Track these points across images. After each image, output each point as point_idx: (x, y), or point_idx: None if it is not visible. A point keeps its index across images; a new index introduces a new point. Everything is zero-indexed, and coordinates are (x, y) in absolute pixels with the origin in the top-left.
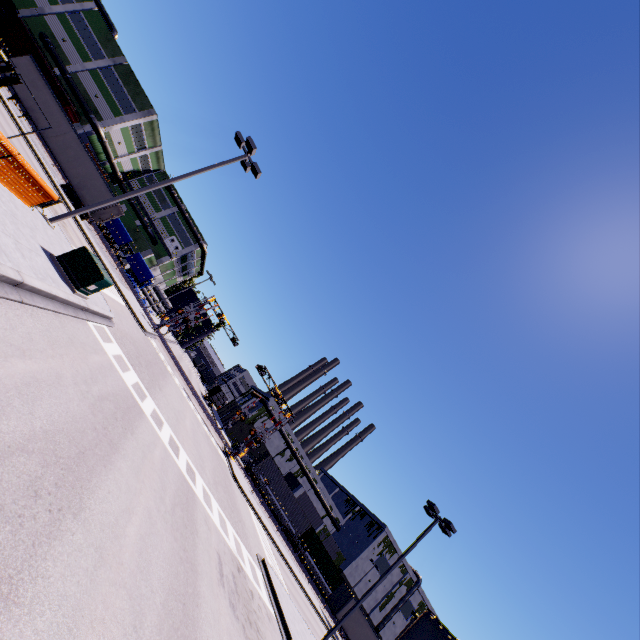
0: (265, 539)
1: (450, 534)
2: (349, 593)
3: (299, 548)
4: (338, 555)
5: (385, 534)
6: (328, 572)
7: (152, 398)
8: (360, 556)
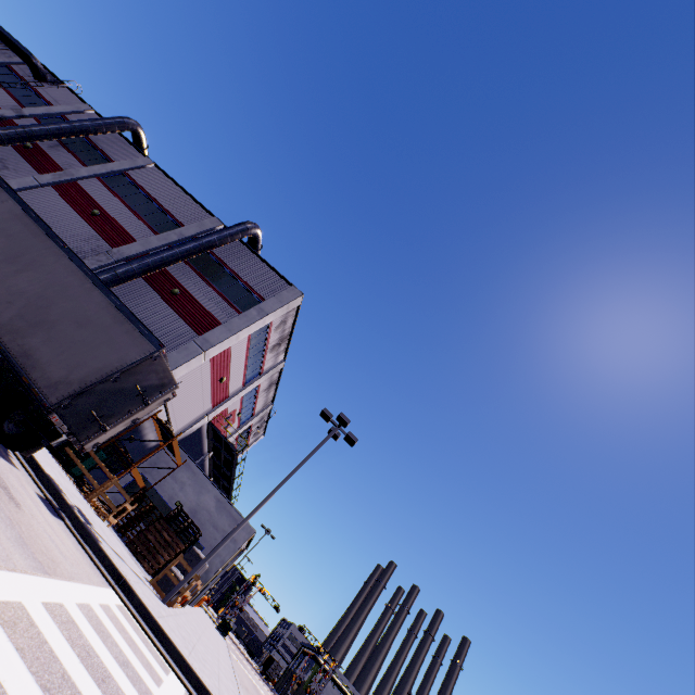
0: None
1: None
2: None
3: None
4: None
5: None
6: None
7: (252, 677)
8: None
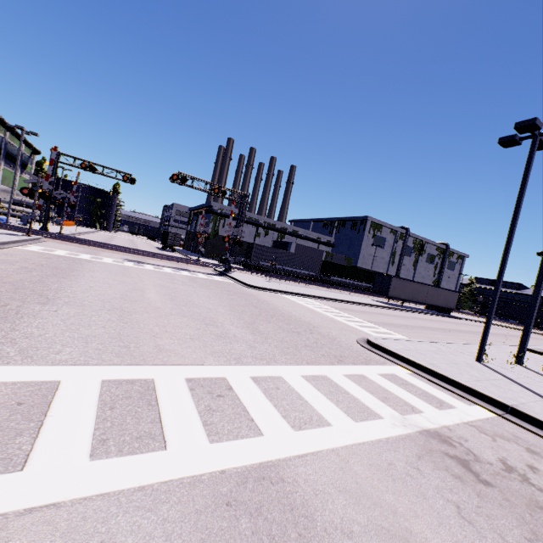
0: (320, 306)
1: None
2: (387, 277)
3: (325, 280)
4: (346, 260)
5: (369, 222)
6: (353, 276)
7: None
8: (362, 249)
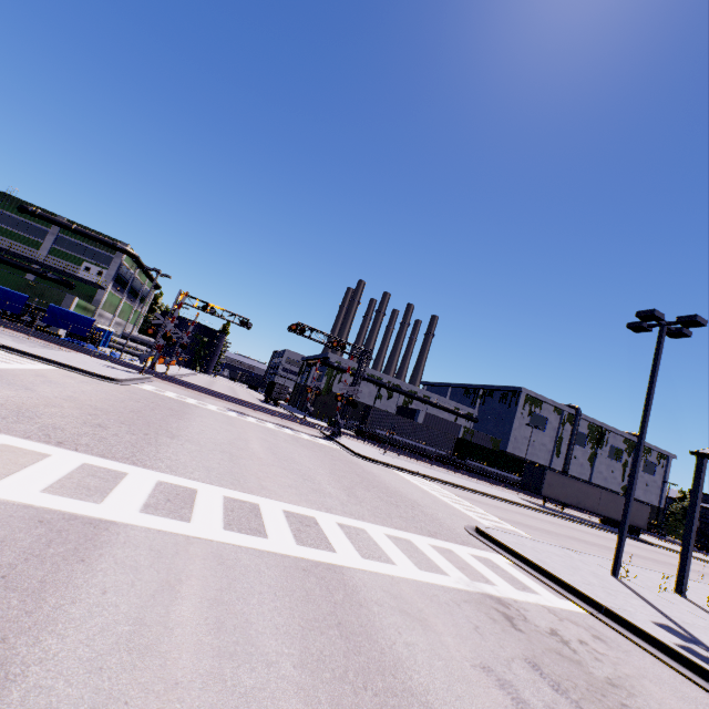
0: (439, 490)
1: (690, 333)
2: (539, 468)
3: (459, 463)
4: (492, 442)
5: (524, 395)
6: (498, 462)
7: (147, 467)
8: (513, 429)
